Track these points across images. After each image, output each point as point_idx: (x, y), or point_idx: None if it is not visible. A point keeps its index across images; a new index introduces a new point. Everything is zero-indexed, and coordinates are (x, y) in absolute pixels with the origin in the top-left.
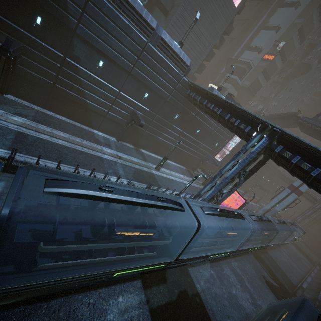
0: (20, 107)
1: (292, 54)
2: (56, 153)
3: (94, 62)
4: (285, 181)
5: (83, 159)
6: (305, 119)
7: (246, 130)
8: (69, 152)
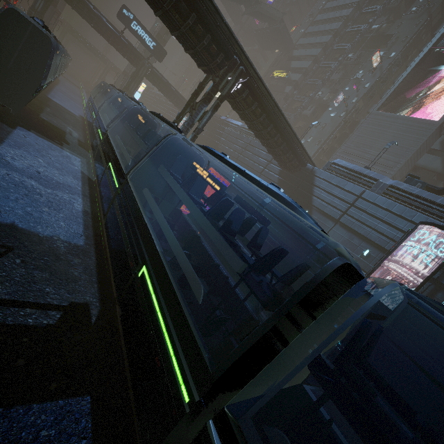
0: None
1: None
2: None
3: None
4: None
5: None
6: None
7: None
8: None
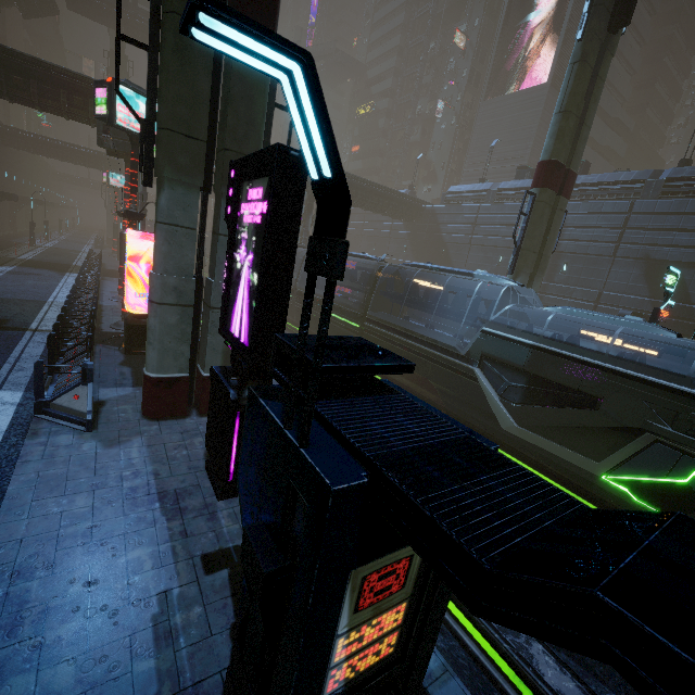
0: None
1: None
2: None
3: None
4: None
5: None
6: None
7: None
8: None
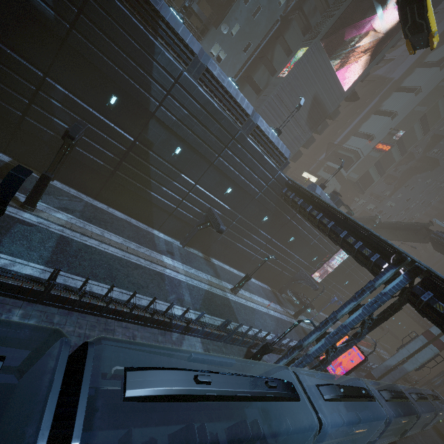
0: (66, 198)
1: (413, 146)
2: (105, 268)
3: (170, 148)
4: (412, 317)
5: (138, 278)
6: (441, 235)
7: (372, 259)
8: (122, 267)
